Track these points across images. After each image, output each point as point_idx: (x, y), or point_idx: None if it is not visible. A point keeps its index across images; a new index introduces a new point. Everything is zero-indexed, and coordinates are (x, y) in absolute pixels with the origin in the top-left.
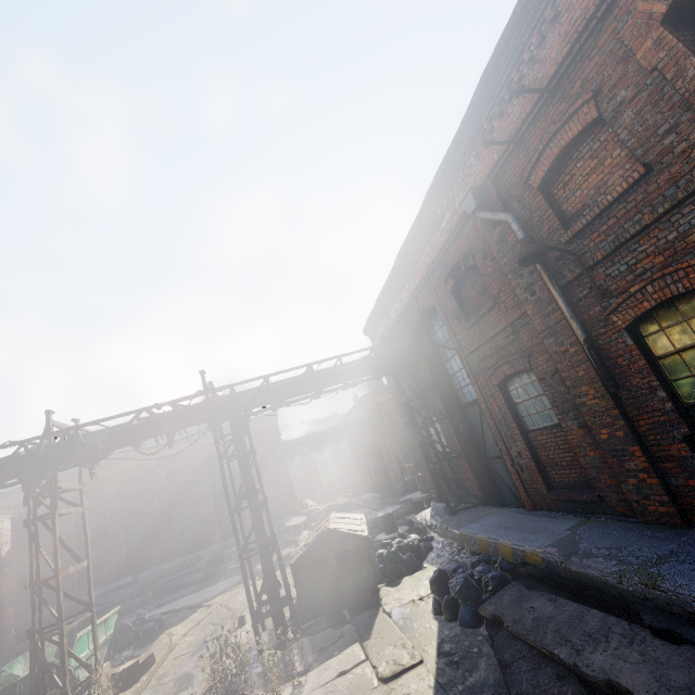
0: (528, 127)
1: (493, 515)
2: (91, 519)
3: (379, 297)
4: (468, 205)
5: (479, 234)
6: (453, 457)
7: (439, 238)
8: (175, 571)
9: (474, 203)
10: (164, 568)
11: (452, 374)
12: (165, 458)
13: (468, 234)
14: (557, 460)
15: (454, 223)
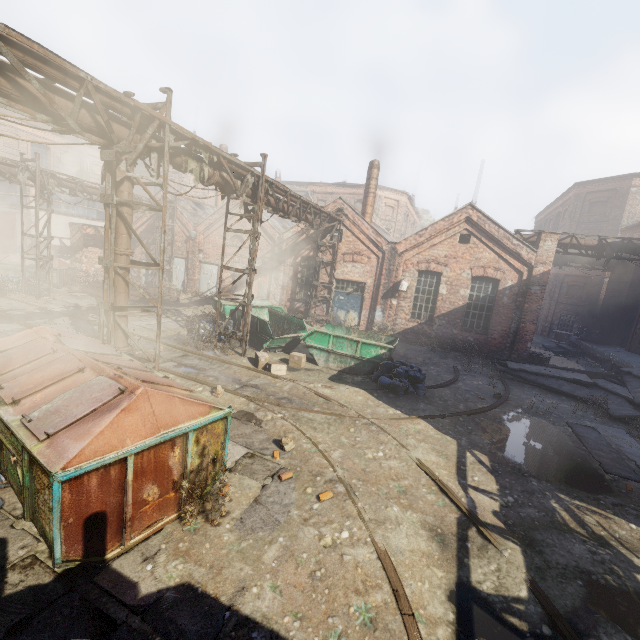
0: None
1: None
2: None
3: None
4: None
5: None
6: None
7: None
8: None
9: None
10: None
11: None
12: None
13: None
14: None
15: None
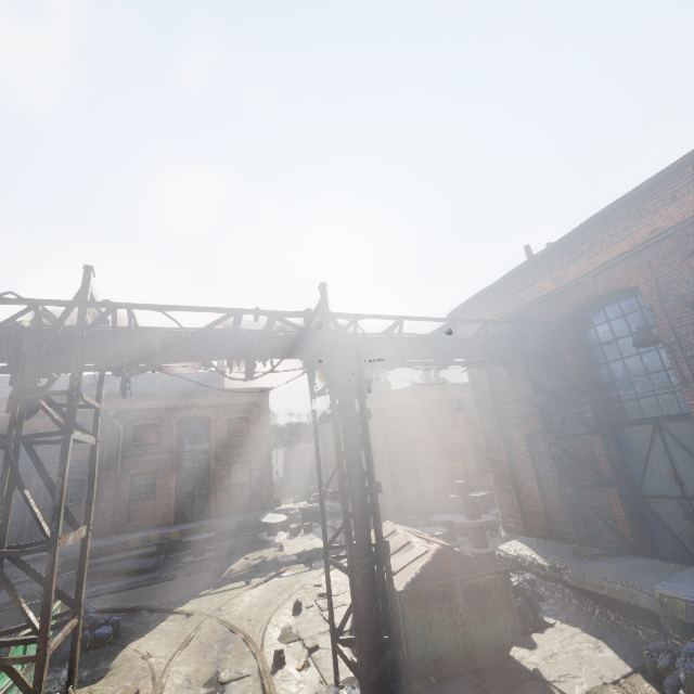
0: None
1: (693, 575)
2: None
3: (515, 270)
4: None
5: None
6: (601, 485)
7: None
8: (110, 551)
9: None
10: (98, 544)
11: (607, 381)
12: (129, 410)
13: None
14: None
15: None
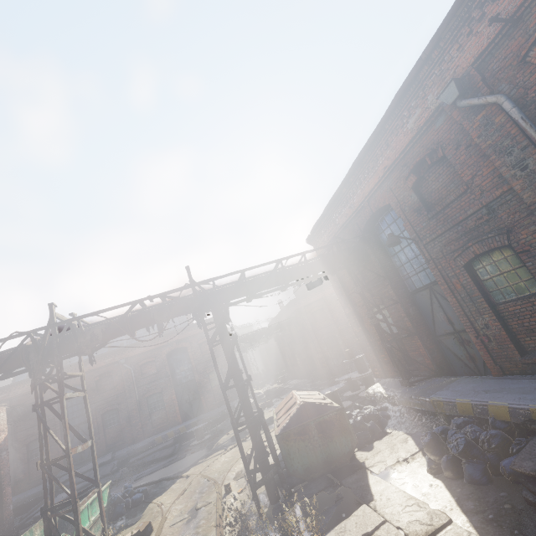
0: (530, 3)
1: (458, 382)
2: (73, 409)
3: (328, 205)
4: (449, 96)
5: (452, 125)
6: (406, 336)
7: (402, 139)
8: (146, 449)
9: (456, 92)
10: (137, 447)
11: (399, 265)
12: (133, 356)
13: (438, 128)
14: (533, 327)
15: (423, 120)
